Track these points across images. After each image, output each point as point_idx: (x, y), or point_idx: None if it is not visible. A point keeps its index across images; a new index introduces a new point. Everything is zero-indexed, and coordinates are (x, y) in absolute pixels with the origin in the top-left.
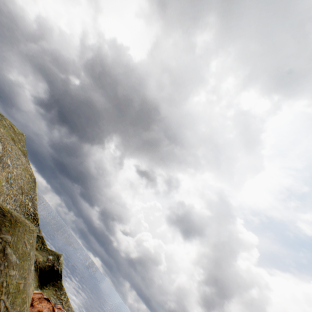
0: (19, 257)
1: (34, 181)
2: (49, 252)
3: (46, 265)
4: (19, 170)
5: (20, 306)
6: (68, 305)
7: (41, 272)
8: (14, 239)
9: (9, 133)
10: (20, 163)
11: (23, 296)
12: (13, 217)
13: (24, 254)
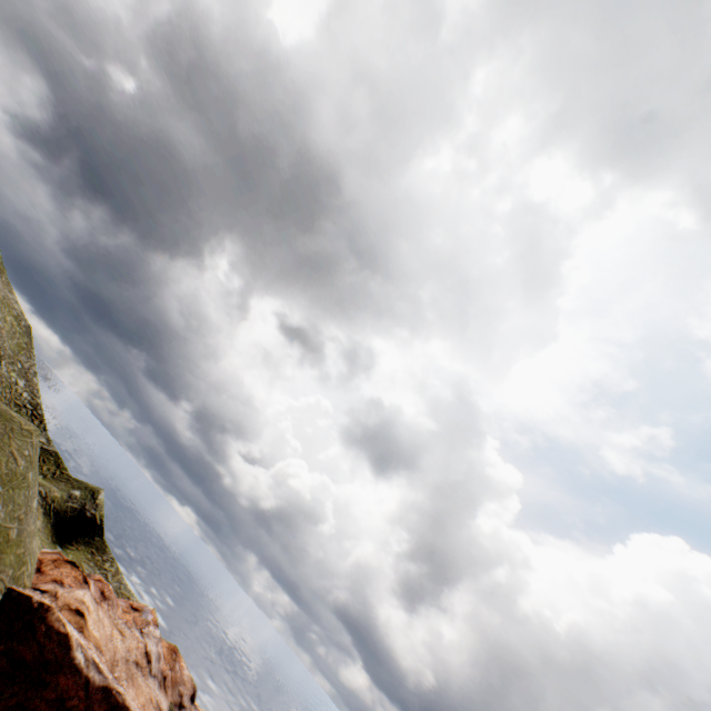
0: (2, 479)
1: (28, 333)
2: (74, 484)
3: (67, 507)
4: None
5: (14, 568)
6: (118, 580)
7: (57, 520)
8: None
9: None
10: None
11: (18, 552)
12: None
13: (13, 475)
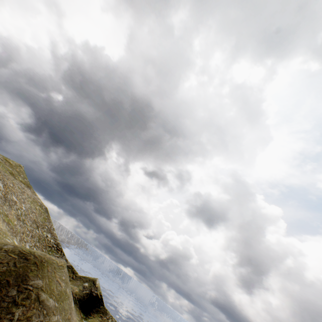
0: (56, 299)
1: (46, 211)
2: (83, 280)
3: (83, 294)
4: (28, 204)
5: None
6: None
7: (81, 302)
8: (45, 282)
9: (5, 168)
10: (26, 196)
11: None
12: (37, 258)
13: (60, 294)
